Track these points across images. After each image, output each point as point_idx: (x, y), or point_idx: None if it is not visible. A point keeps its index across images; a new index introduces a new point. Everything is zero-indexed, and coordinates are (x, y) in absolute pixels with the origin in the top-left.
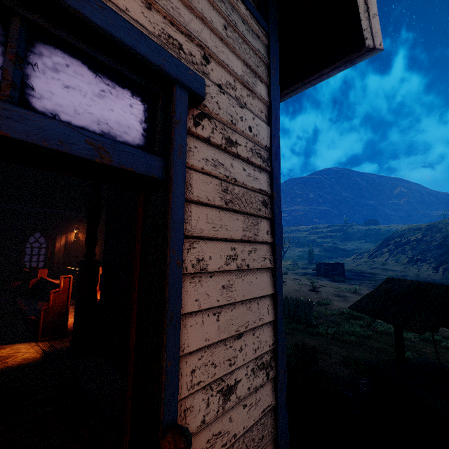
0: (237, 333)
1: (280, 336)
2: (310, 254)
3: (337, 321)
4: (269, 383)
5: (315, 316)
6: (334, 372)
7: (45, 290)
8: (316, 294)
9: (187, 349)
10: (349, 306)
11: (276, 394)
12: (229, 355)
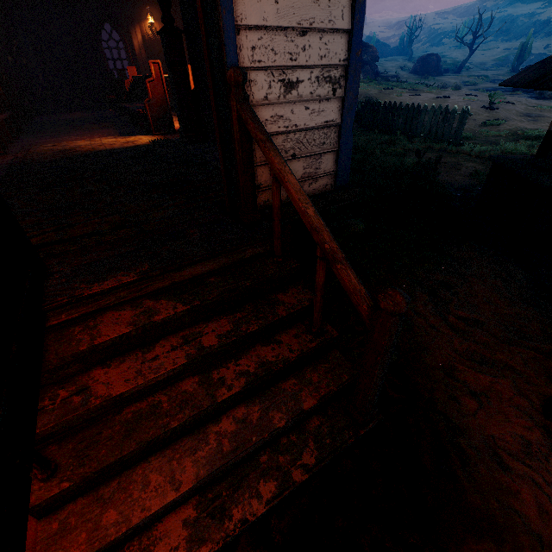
0: (299, 27)
1: (354, 53)
2: (521, 52)
3: (498, 142)
4: (336, 102)
5: (468, 136)
6: (452, 181)
7: (142, 91)
8: (488, 112)
9: (245, 21)
10: (501, 82)
11: (342, 114)
12: (290, 49)
